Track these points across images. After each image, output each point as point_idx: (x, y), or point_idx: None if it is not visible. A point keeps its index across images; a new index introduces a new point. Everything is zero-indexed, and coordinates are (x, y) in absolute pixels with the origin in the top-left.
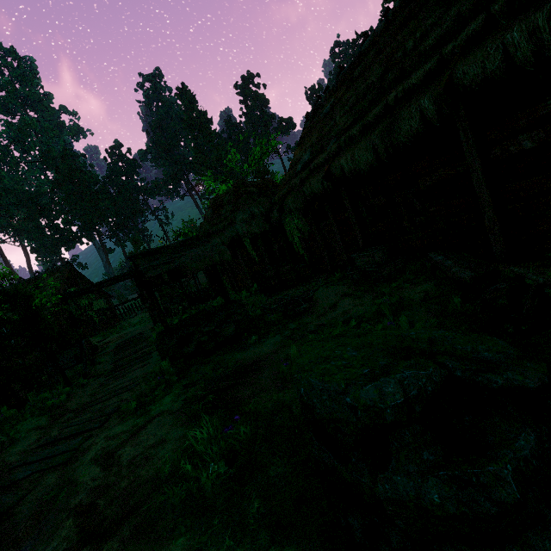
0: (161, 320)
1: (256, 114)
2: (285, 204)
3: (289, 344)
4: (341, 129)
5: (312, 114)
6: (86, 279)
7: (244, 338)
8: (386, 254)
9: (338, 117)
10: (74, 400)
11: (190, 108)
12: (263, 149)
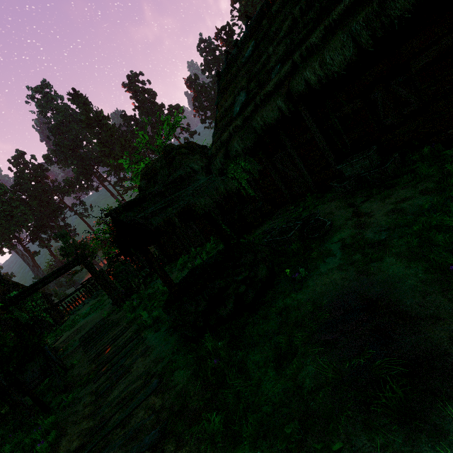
0: (169, 286)
1: (148, 105)
2: (230, 149)
3: (376, 259)
4: (282, 55)
5: (227, 67)
6: (19, 284)
7: (278, 277)
8: (378, 154)
9: (272, 48)
10: (69, 433)
11: (86, 109)
12: (170, 125)
